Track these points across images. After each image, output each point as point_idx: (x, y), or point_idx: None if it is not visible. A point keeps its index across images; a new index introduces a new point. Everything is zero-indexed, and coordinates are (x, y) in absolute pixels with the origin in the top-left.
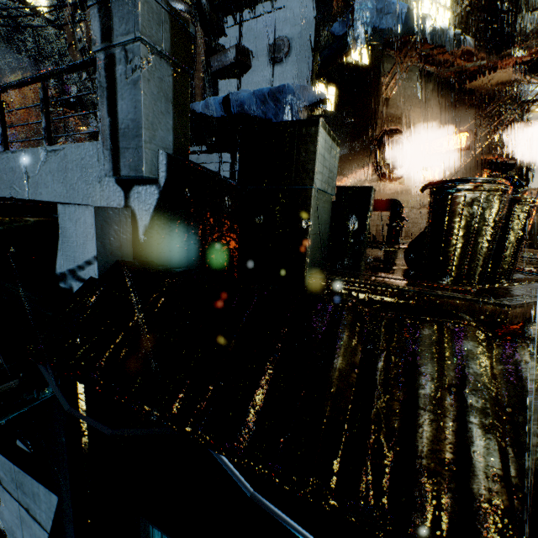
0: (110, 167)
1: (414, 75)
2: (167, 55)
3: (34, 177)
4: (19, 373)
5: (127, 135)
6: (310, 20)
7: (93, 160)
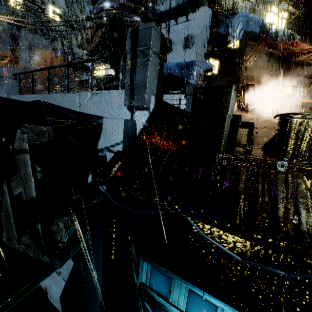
0: (128, 102)
1: (263, 54)
2: (158, 54)
3: (83, 105)
4: (81, 192)
5: (138, 88)
6: (207, 26)
7: (116, 98)
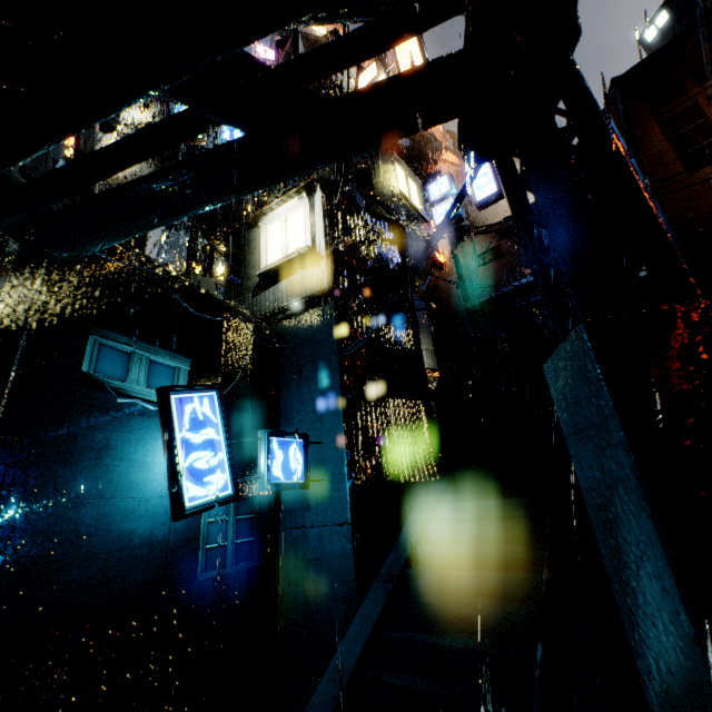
0: None
1: None
2: None
3: None
4: None
5: None
6: None
7: None
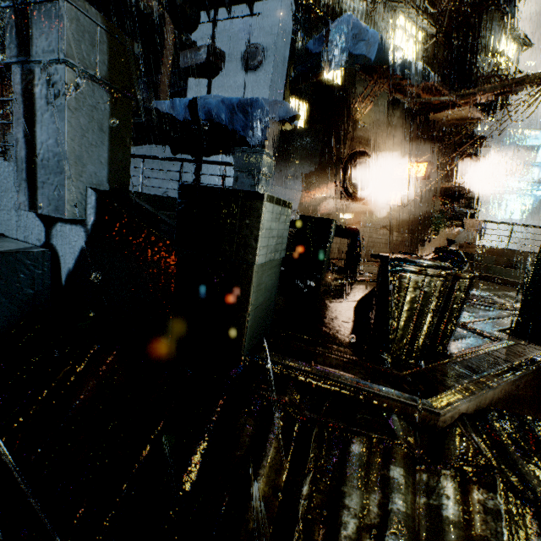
0: (25, 200)
1: (383, 100)
2: (103, 80)
3: None
4: None
5: (47, 168)
6: (286, 32)
7: (9, 183)
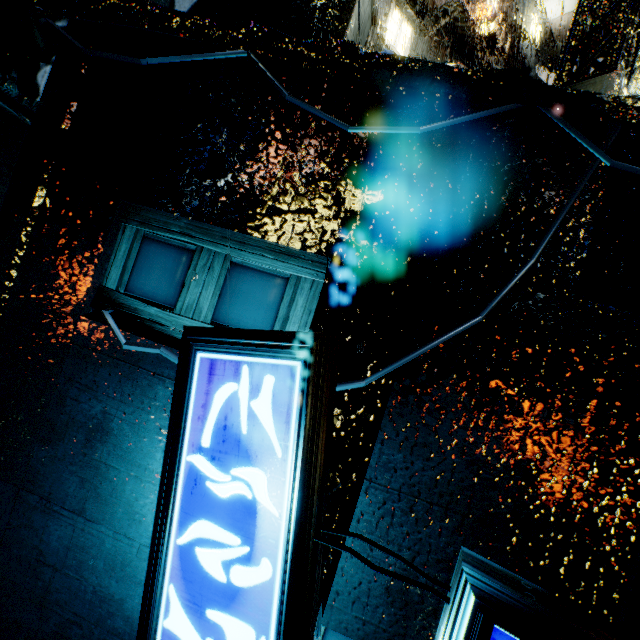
0: None
1: None
2: None
3: None
4: None
5: None
6: None
7: None
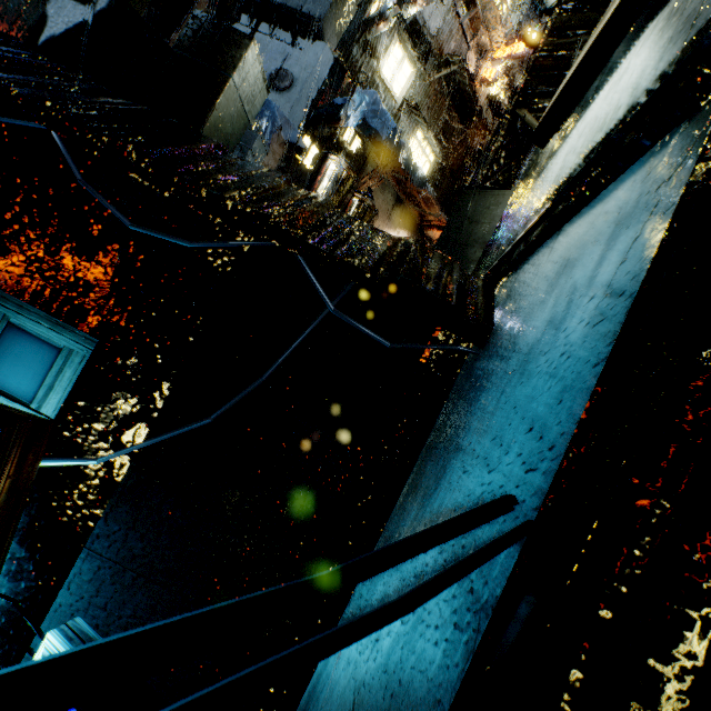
0: None
1: (389, 192)
2: None
3: None
4: None
5: None
6: (319, 78)
7: None
